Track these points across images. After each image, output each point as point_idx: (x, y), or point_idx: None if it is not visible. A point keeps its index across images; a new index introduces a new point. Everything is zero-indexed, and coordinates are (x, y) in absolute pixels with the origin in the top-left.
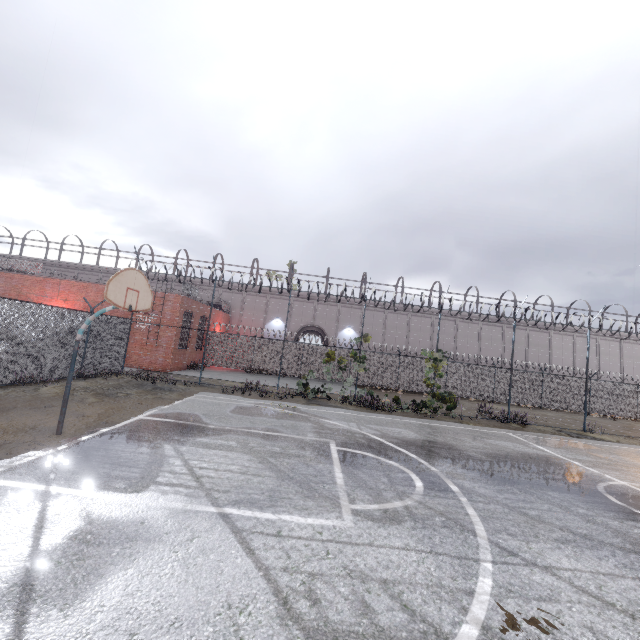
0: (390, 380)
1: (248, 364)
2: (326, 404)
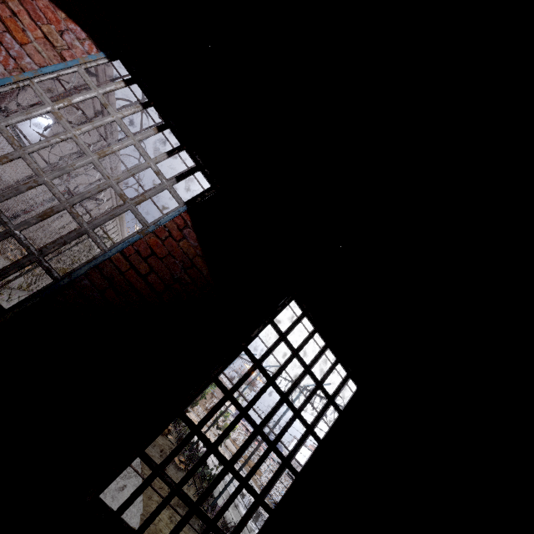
0: None
1: None
2: None
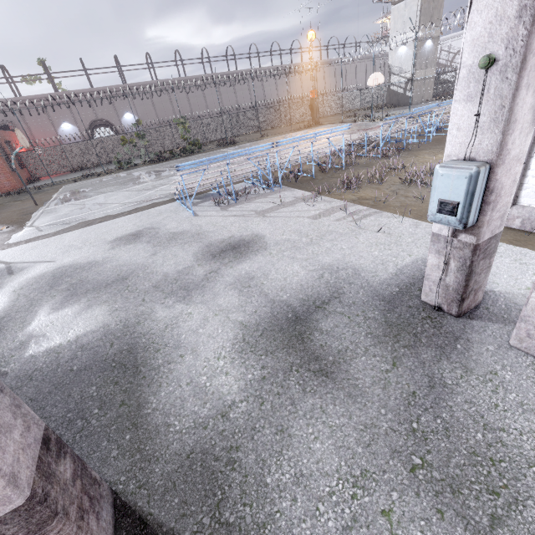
0: (171, 144)
1: (69, 167)
2: (136, 168)
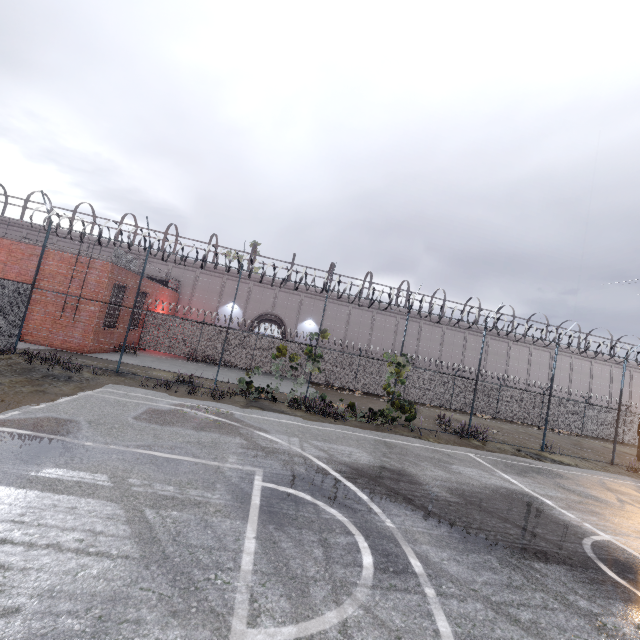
0: (348, 380)
1: (192, 351)
2: (270, 408)
